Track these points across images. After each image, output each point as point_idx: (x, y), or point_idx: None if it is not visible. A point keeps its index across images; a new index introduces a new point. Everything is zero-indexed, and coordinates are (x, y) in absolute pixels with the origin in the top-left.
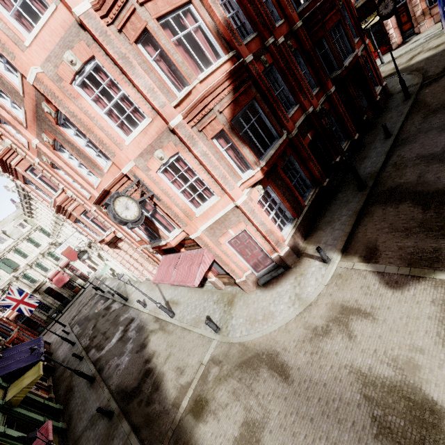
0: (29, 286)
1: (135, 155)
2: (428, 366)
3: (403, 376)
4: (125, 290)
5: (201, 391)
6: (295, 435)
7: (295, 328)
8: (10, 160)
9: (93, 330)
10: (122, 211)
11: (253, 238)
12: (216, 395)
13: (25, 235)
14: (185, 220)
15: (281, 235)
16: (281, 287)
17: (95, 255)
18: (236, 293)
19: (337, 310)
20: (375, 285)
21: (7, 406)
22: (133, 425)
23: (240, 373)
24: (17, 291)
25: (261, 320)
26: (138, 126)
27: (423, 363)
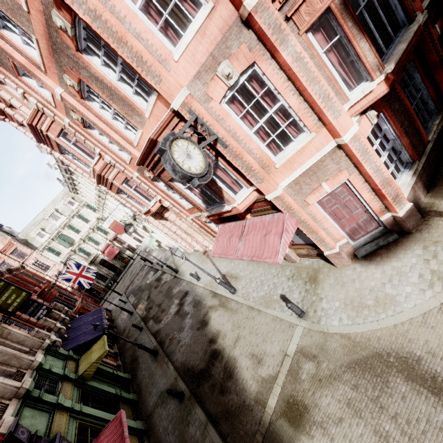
0: (86, 259)
1: (189, 77)
2: None
3: None
4: (173, 261)
5: (293, 391)
6: None
7: None
8: (39, 125)
9: (148, 301)
10: (183, 160)
11: (356, 193)
12: (319, 401)
13: (74, 212)
14: (262, 173)
15: (398, 187)
16: (400, 261)
17: (140, 228)
18: (319, 268)
19: None
20: None
21: (80, 380)
22: (208, 414)
23: (354, 378)
24: (75, 266)
25: (372, 306)
26: (191, 24)
27: None
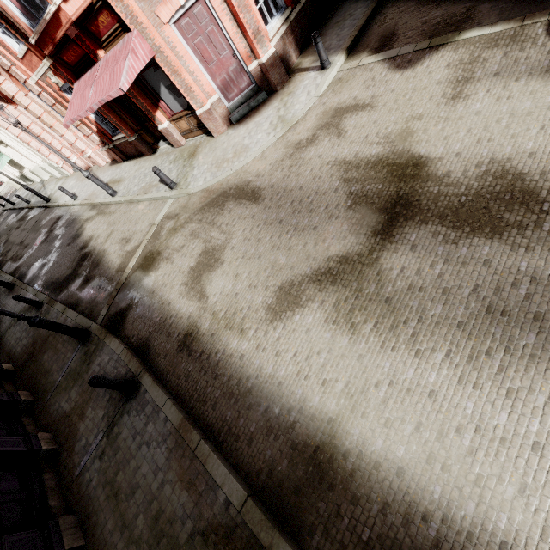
0: None
1: None
2: (423, 128)
3: (393, 147)
4: (45, 192)
5: (152, 247)
6: (260, 240)
7: (273, 152)
8: None
9: (5, 245)
10: None
11: (218, 20)
12: (170, 243)
13: None
14: None
15: (265, 28)
16: (261, 115)
17: None
18: (200, 143)
19: (329, 115)
20: (383, 73)
21: None
22: (69, 305)
23: (201, 215)
24: None
25: (231, 158)
26: None
27: (418, 128)
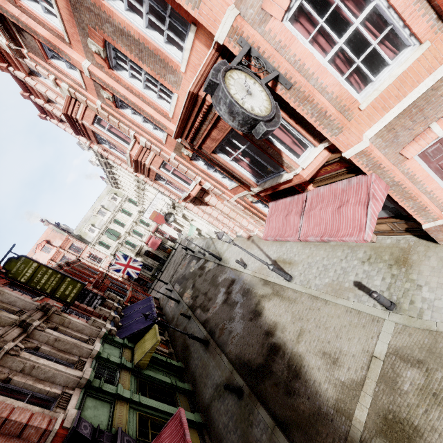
0: (132, 251)
1: None
2: None
3: None
4: (215, 249)
5: (391, 404)
6: None
7: None
8: (74, 113)
9: (193, 290)
10: (243, 97)
11: None
12: (438, 424)
13: (118, 207)
14: (341, 119)
15: None
16: None
17: (180, 216)
18: (409, 247)
19: None
20: None
21: (136, 369)
22: (274, 416)
23: None
24: (122, 257)
25: None
26: None
27: None
